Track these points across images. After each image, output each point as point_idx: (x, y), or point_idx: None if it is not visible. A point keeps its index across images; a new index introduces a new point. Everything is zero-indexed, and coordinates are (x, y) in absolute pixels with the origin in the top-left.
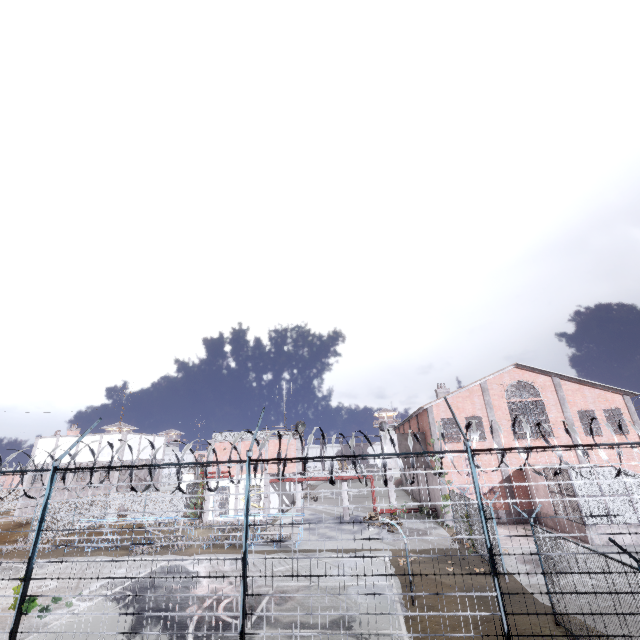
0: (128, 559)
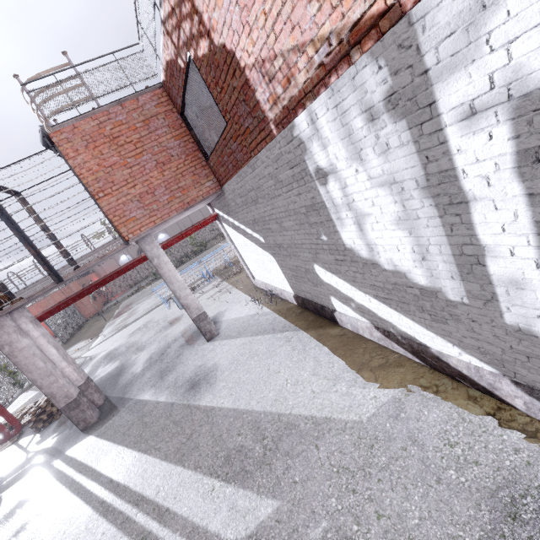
0: None
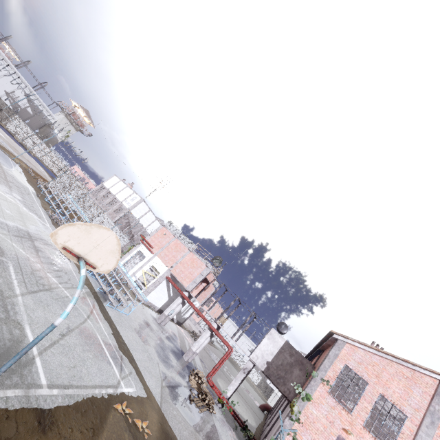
0: (39, 207)
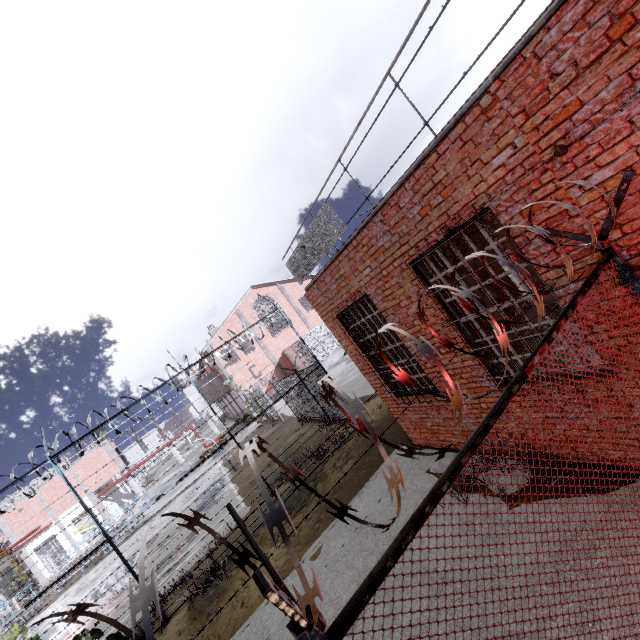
0: None
